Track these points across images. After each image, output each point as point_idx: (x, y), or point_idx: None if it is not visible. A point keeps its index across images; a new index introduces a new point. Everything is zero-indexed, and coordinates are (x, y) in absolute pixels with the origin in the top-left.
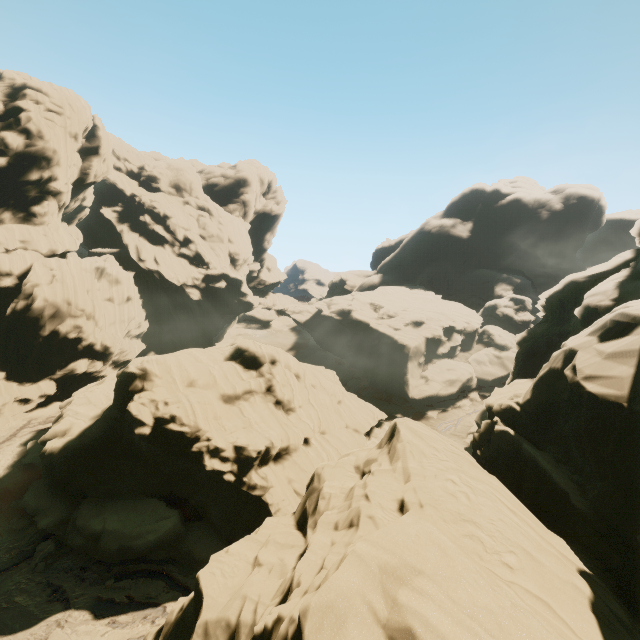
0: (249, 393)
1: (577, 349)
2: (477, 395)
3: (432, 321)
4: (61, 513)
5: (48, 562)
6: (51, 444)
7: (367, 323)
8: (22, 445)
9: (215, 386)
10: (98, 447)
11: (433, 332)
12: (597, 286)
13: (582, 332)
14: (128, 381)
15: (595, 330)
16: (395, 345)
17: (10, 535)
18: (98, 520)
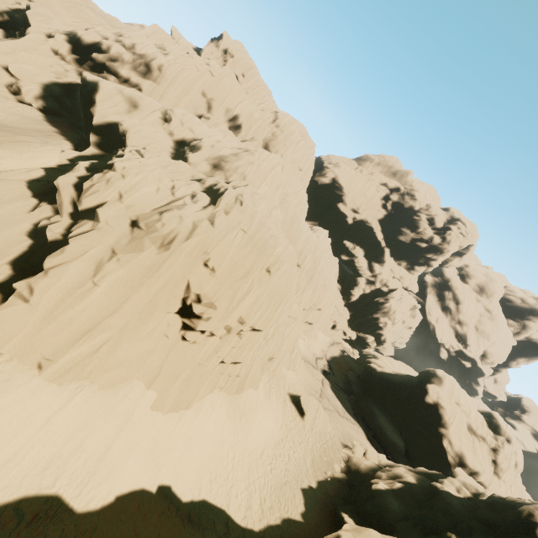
0: (482, 438)
1: None
2: None
3: None
4: (360, 391)
5: (353, 402)
6: (375, 366)
7: None
8: (340, 350)
9: (468, 416)
10: (391, 384)
11: None
12: None
13: None
14: (434, 376)
15: None
16: None
17: (342, 380)
18: (377, 409)
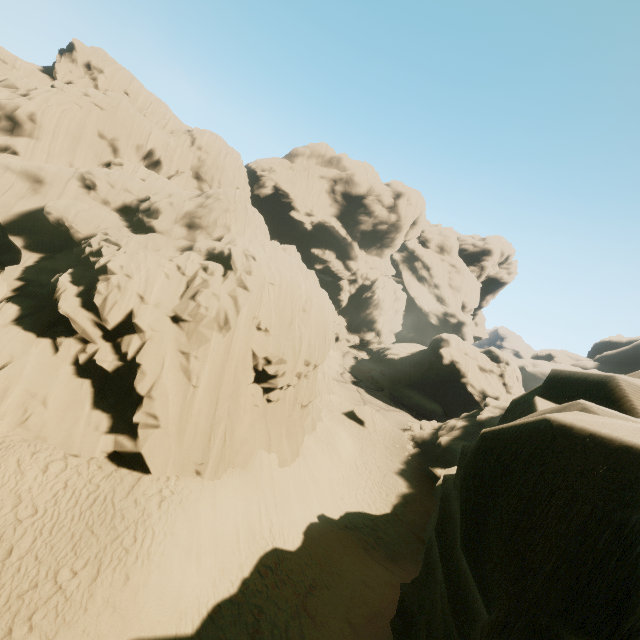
0: (491, 371)
1: None
2: None
3: None
4: (389, 384)
5: (389, 396)
6: (392, 356)
7: None
8: (353, 358)
9: (476, 360)
10: (411, 365)
11: None
12: None
13: None
14: (442, 340)
15: None
16: None
17: (370, 382)
18: (410, 391)
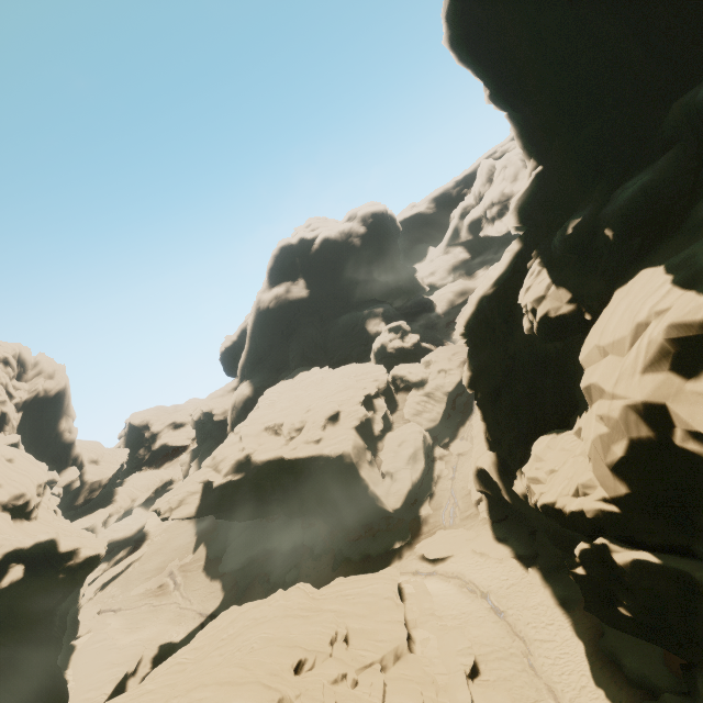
0: None
1: (661, 401)
2: (441, 449)
3: (345, 404)
4: None
5: None
6: None
7: (280, 458)
8: None
9: None
10: None
11: (356, 416)
12: (524, 292)
13: (605, 364)
14: None
15: (652, 362)
16: (331, 462)
17: None
18: None
